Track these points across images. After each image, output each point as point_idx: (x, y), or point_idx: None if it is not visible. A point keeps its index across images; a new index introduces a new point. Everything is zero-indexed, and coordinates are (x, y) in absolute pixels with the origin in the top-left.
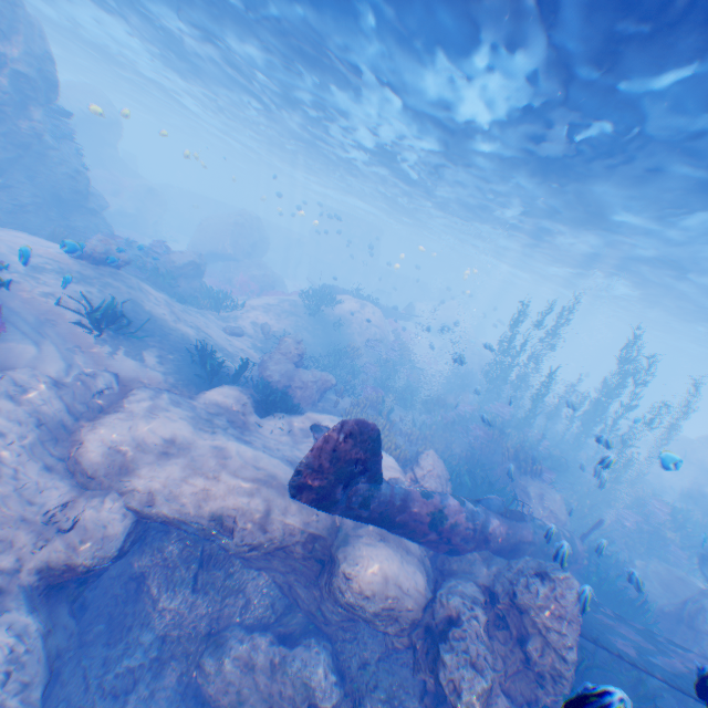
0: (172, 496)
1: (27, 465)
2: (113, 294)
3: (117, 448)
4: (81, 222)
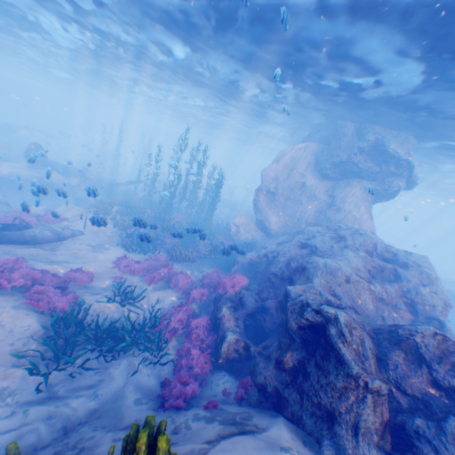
0: None
1: None
2: None
3: None
4: None
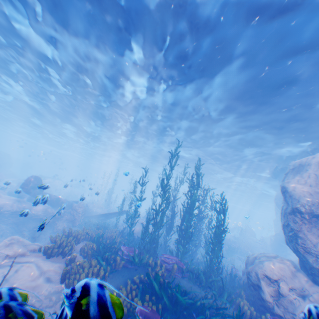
0: None
1: None
2: None
3: None
4: None
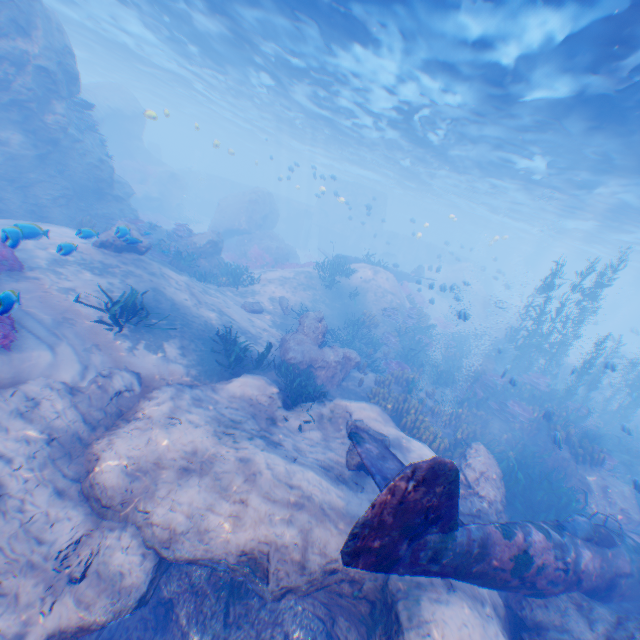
0: (195, 529)
1: (37, 494)
2: (133, 283)
3: (135, 467)
4: (108, 210)
